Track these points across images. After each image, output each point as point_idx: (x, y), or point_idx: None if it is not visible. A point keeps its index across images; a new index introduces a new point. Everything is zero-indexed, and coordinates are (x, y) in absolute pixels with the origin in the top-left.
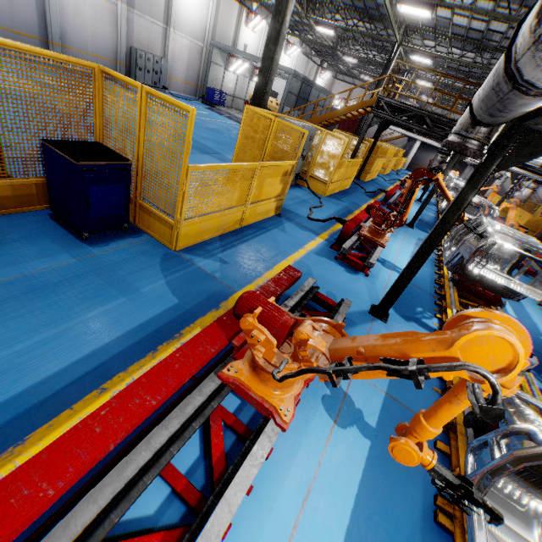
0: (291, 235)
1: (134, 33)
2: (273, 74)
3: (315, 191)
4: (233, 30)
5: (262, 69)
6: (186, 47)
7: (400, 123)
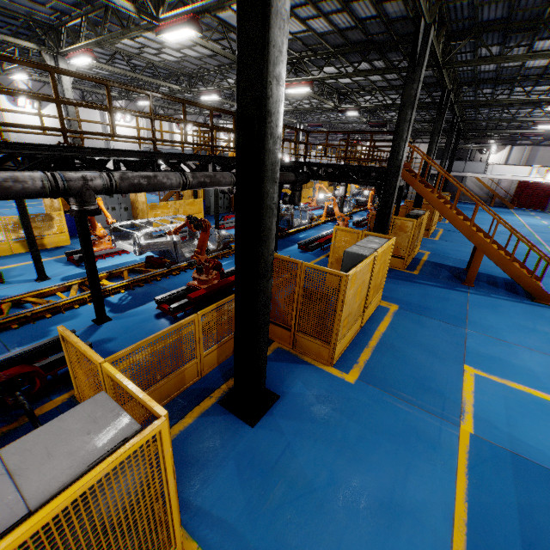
0: (53, 254)
1: None
2: None
3: None
4: (168, 135)
5: None
6: None
7: None
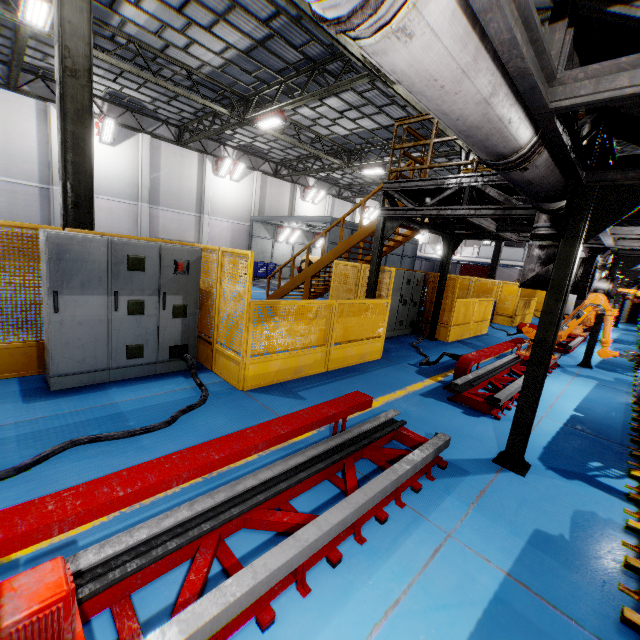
0: None
1: (159, 225)
2: (84, 170)
3: (228, 380)
4: (287, 206)
5: (59, 167)
6: (228, 228)
7: (433, 214)
